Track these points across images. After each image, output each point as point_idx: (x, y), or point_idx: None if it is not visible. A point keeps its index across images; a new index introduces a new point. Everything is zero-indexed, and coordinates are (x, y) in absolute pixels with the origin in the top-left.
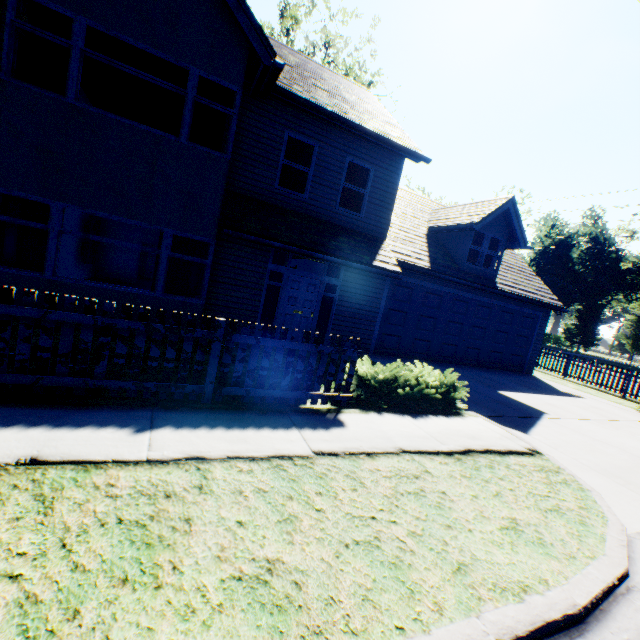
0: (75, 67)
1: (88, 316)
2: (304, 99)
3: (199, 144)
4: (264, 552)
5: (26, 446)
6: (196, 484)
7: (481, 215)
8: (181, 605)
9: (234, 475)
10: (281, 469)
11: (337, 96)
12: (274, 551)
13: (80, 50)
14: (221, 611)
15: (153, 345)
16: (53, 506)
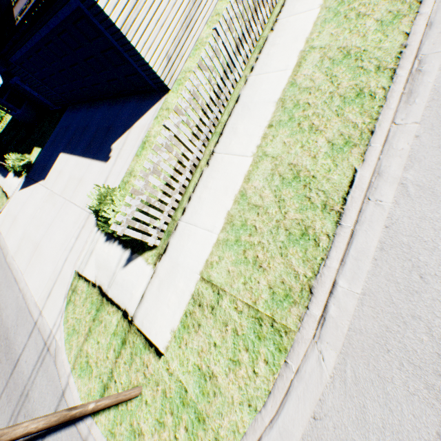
0: None
1: None
2: None
3: None
4: None
5: None
6: None
7: None
8: None
9: None
10: None
11: None
12: None
13: None
14: None
15: None
16: None
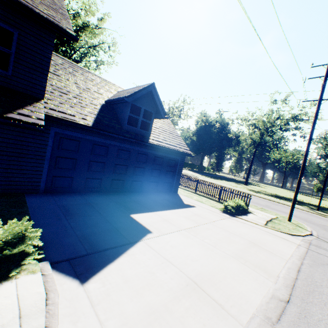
0: None
1: None
2: None
3: None
4: None
5: None
6: None
7: (132, 92)
8: None
9: None
10: None
11: None
12: None
13: None
14: None
15: None
16: None
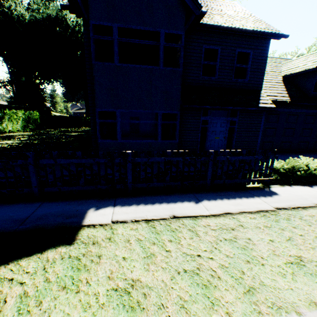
0: (116, 48)
1: (162, 158)
2: (212, 25)
3: (166, 66)
4: (292, 253)
5: (166, 211)
6: (238, 224)
7: None
8: (277, 272)
9: (250, 220)
10: (267, 217)
11: (224, 15)
12: (296, 252)
13: (116, 39)
14: (295, 275)
15: (185, 166)
16: (197, 233)
